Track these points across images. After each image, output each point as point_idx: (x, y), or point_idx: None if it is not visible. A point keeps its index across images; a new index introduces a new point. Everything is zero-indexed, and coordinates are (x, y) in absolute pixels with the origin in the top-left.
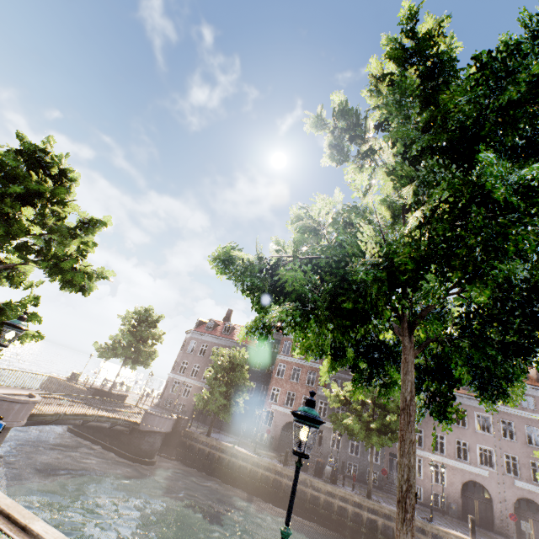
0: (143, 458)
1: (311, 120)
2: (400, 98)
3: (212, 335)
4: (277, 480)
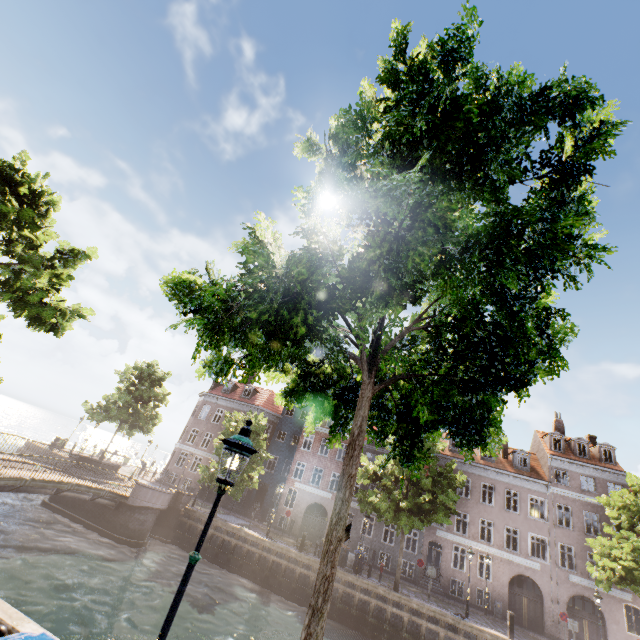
0: (130, 539)
1: (301, 143)
2: (357, 119)
3: (229, 399)
4: (290, 568)
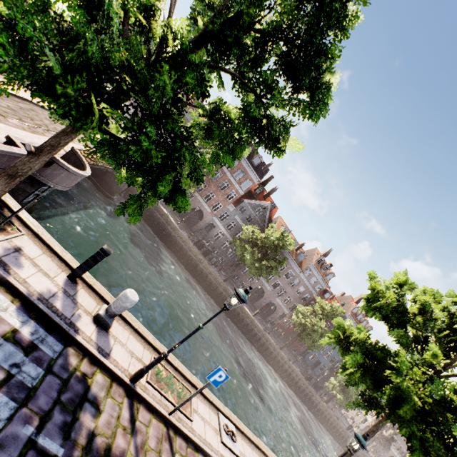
0: (110, 194)
1: None
2: None
3: None
4: (185, 249)
